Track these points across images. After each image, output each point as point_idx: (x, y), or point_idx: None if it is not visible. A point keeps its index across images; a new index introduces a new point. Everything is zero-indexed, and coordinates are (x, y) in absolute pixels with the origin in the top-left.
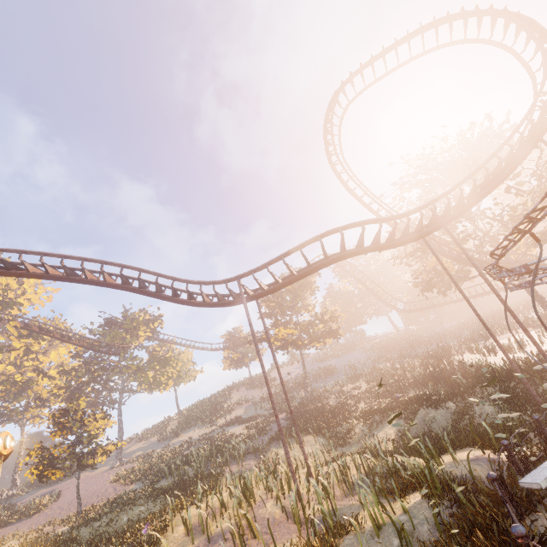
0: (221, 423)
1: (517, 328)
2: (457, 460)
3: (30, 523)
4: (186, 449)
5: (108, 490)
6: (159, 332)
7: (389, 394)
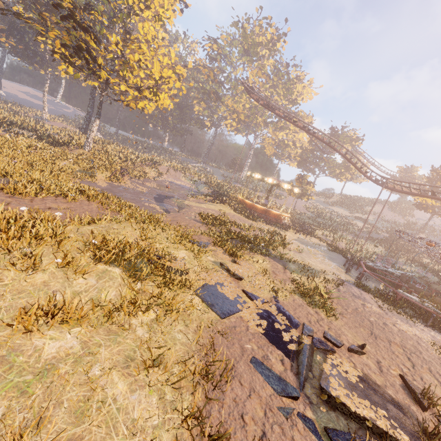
0: (356, 216)
1: None
2: (400, 275)
3: (278, 201)
4: (332, 215)
5: (301, 208)
6: (356, 148)
7: None
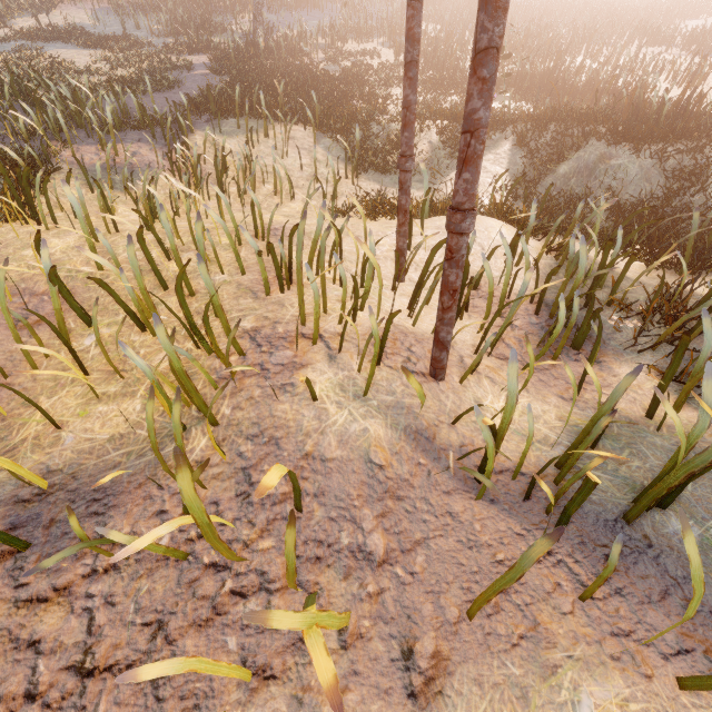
0: (26, 28)
1: (658, 44)
2: None
3: None
4: None
5: None
6: None
7: (455, 88)
